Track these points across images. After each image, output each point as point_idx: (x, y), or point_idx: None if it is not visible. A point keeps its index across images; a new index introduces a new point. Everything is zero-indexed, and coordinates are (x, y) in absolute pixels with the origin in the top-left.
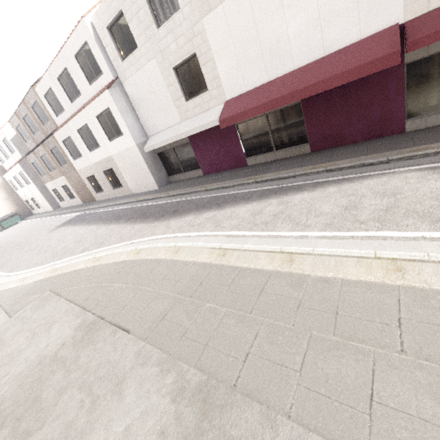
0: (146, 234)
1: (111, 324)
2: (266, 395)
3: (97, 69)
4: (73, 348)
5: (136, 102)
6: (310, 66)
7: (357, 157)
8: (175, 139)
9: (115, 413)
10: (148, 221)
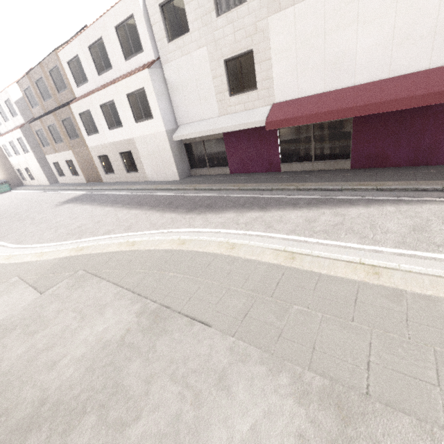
0: (183, 225)
1: (181, 315)
2: (410, 407)
3: (138, 45)
4: (142, 335)
5: (173, 87)
6: (372, 85)
7: (407, 181)
8: (211, 133)
9: (230, 410)
10: (179, 211)
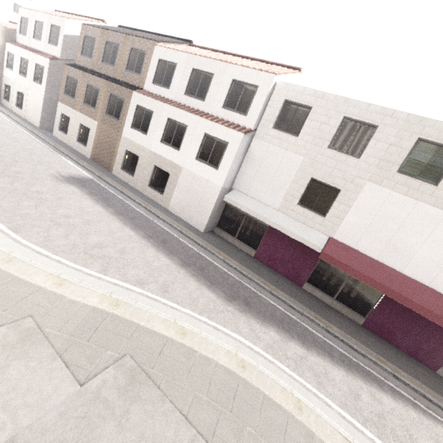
0: (229, 323)
1: None
2: None
3: (244, 107)
4: None
5: (251, 159)
6: (415, 283)
7: (413, 377)
8: (266, 222)
9: None
10: (217, 292)
